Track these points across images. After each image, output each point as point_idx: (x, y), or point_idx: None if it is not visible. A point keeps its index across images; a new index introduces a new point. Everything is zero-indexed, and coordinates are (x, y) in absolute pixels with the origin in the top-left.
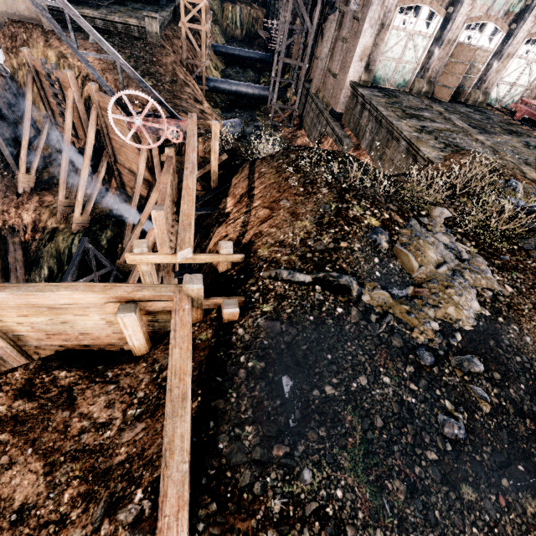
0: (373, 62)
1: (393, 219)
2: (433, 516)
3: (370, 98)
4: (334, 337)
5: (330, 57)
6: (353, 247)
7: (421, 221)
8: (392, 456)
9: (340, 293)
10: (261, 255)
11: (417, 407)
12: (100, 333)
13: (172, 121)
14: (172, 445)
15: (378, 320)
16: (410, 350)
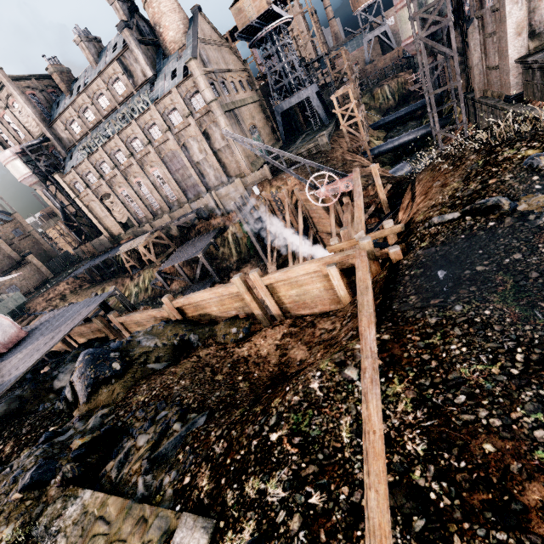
0: (539, 24)
1: None
2: None
3: None
4: (485, 240)
5: (484, 57)
6: (504, 179)
7: None
8: None
9: (490, 213)
10: (418, 220)
11: None
12: (323, 300)
13: (343, 179)
14: (362, 305)
15: (537, 217)
16: None
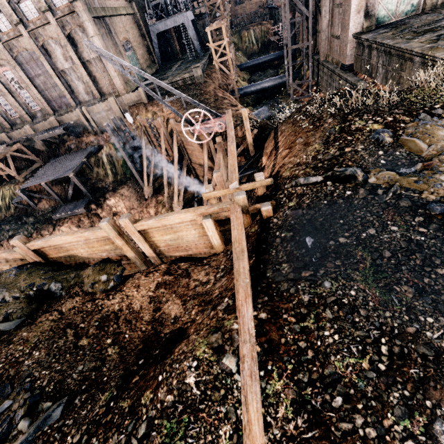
0: (372, 7)
1: (397, 119)
2: (443, 307)
3: (374, 38)
4: (345, 210)
5: (330, 25)
6: (357, 149)
7: (434, 113)
8: (400, 272)
9: (347, 182)
10: (285, 176)
11: (426, 242)
12: (197, 244)
13: (217, 119)
14: (239, 272)
15: (384, 192)
16: (419, 207)
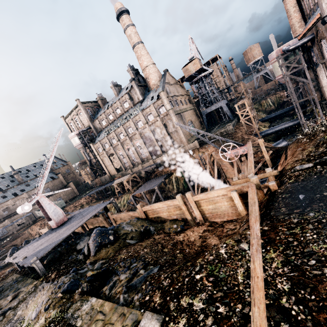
0: None
1: None
2: None
3: None
4: None
5: None
6: None
7: None
8: None
9: None
10: (287, 168)
11: None
12: (229, 213)
13: (241, 147)
14: (252, 211)
15: None
16: None
